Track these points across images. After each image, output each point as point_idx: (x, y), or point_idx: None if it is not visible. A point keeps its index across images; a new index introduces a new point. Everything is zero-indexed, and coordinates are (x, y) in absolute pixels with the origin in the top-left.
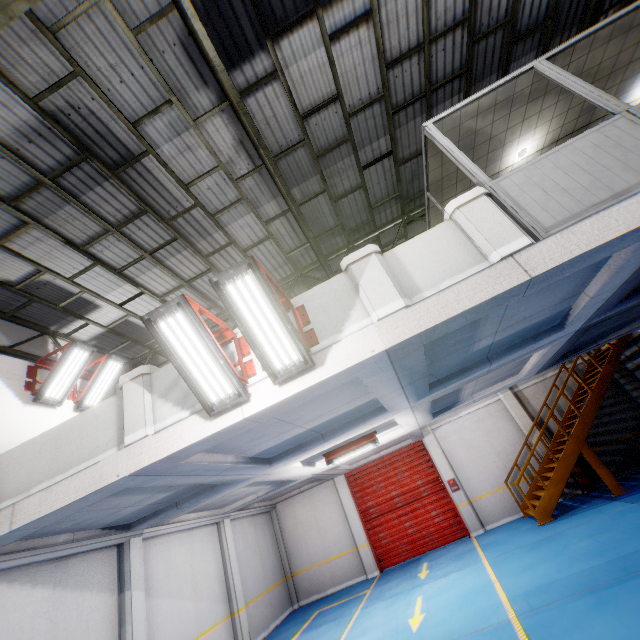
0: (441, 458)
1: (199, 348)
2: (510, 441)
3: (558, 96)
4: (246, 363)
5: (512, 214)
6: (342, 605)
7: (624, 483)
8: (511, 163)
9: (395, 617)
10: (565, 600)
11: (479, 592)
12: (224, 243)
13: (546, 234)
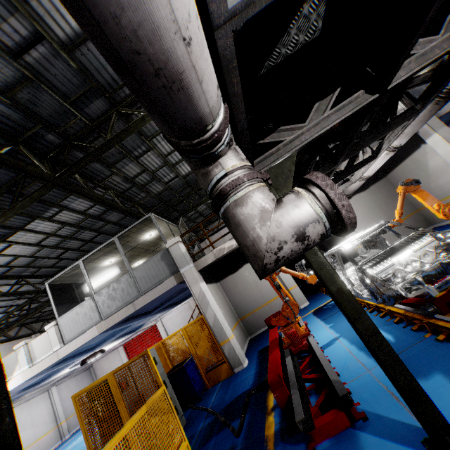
0: (163, 332)
1: None
2: (191, 320)
3: (105, 255)
4: None
5: (61, 333)
6: None
7: None
8: (108, 264)
9: None
10: None
11: None
12: None
13: (66, 343)
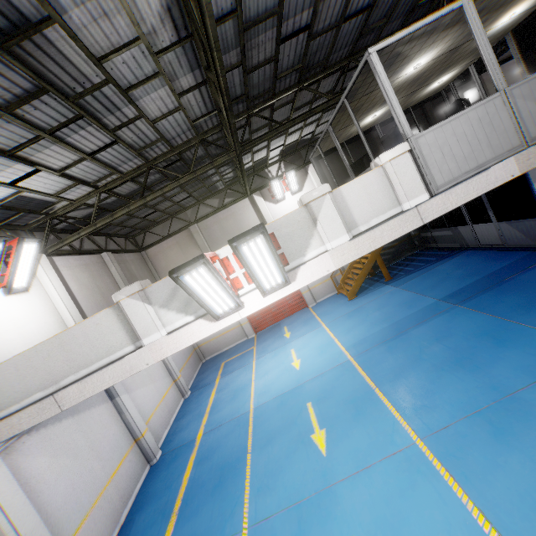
0: None
1: (214, 287)
2: None
3: (462, 26)
4: (233, 279)
5: (421, 171)
6: (241, 358)
7: (391, 272)
8: (406, 72)
9: (283, 363)
10: (374, 348)
11: (328, 345)
12: (133, 116)
13: (437, 191)
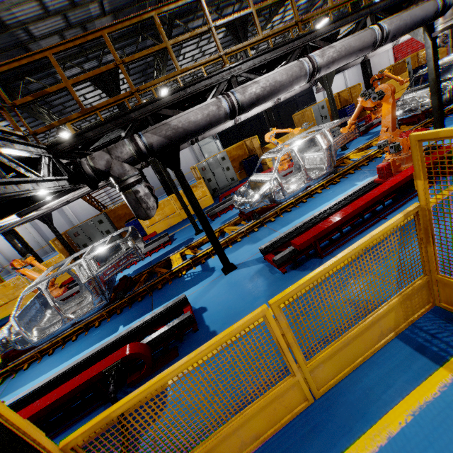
0: None
1: None
2: None
3: None
4: None
5: None
6: None
7: None
8: None
9: None
10: None
11: None
12: None
13: None
